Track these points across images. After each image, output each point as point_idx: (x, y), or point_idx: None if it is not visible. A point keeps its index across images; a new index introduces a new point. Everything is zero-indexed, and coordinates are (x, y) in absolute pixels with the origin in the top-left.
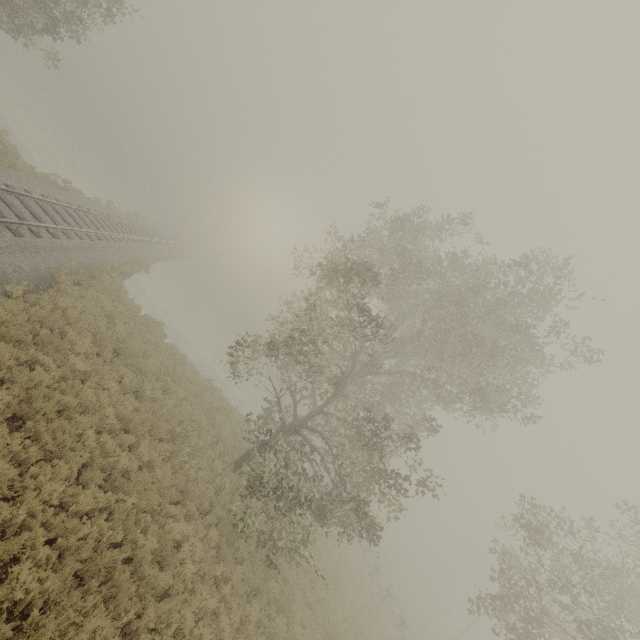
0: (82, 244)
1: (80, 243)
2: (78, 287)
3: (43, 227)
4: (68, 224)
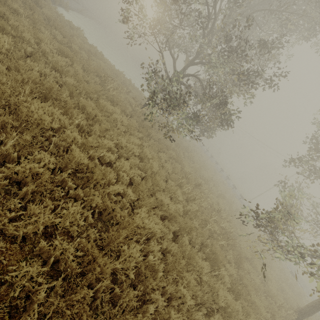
0: None
1: None
2: None
3: None
4: None
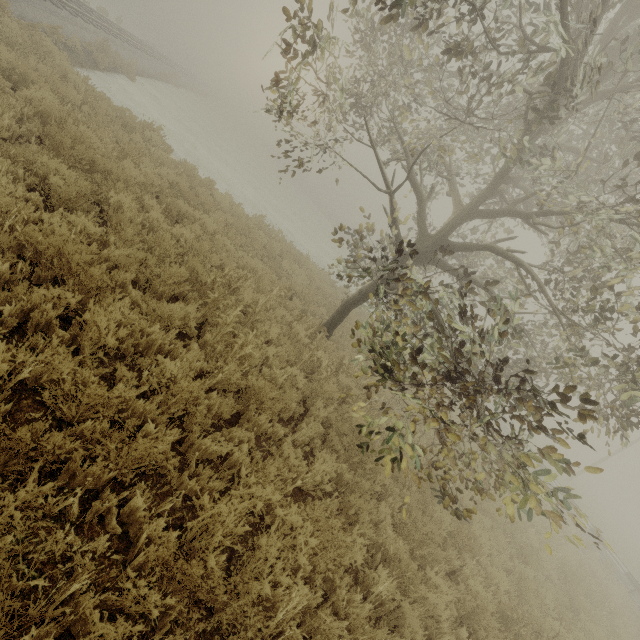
0: None
1: None
2: None
3: None
4: None
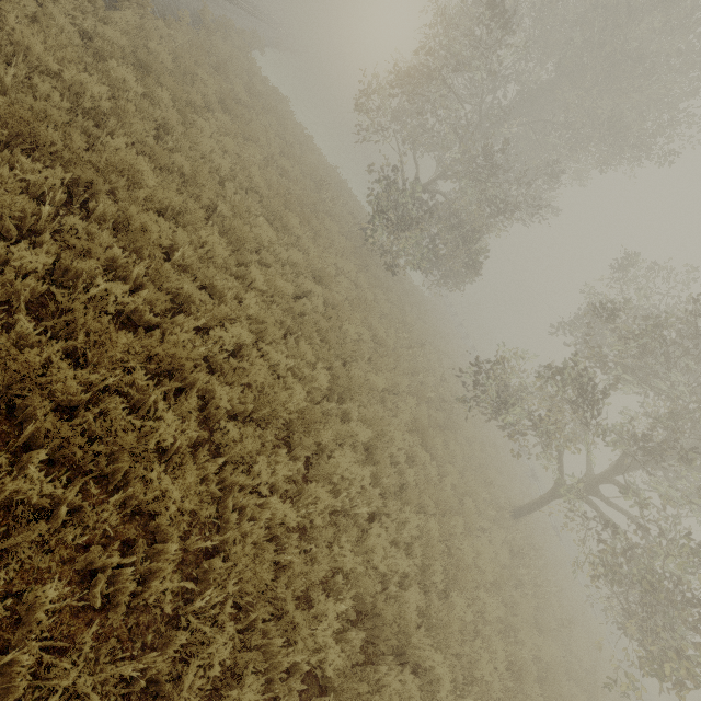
0: None
1: None
2: (219, 35)
3: None
4: None
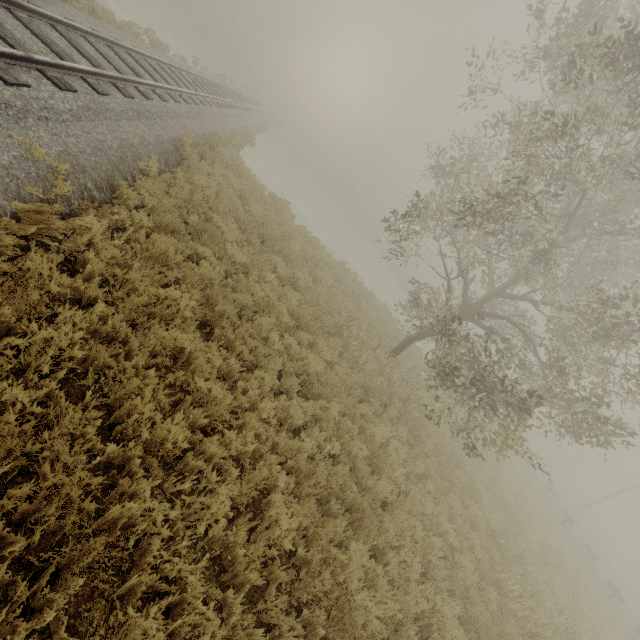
0: (190, 109)
1: (188, 108)
2: (204, 162)
3: (148, 86)
4: (169, 84)
